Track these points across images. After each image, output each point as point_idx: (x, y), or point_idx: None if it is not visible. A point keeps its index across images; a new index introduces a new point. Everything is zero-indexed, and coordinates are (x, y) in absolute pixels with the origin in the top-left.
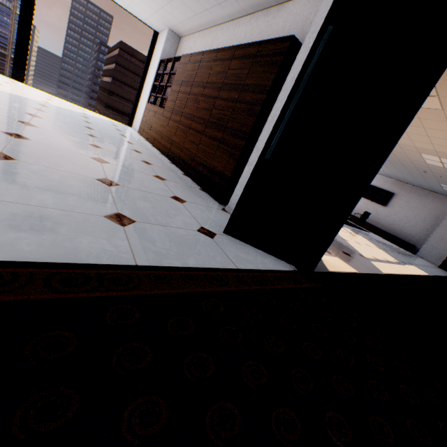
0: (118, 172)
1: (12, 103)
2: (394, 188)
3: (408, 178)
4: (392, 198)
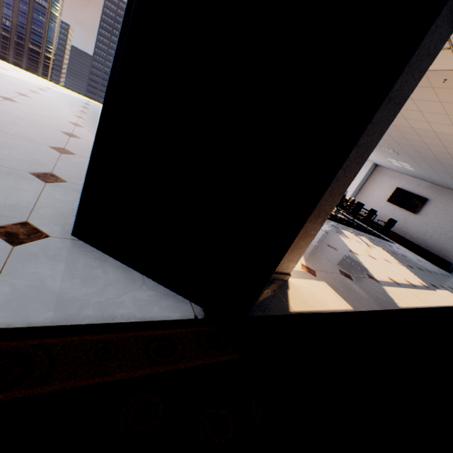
0: None
1: None
2: (429, 192)
3: (447, 181)
4: (425, 205)
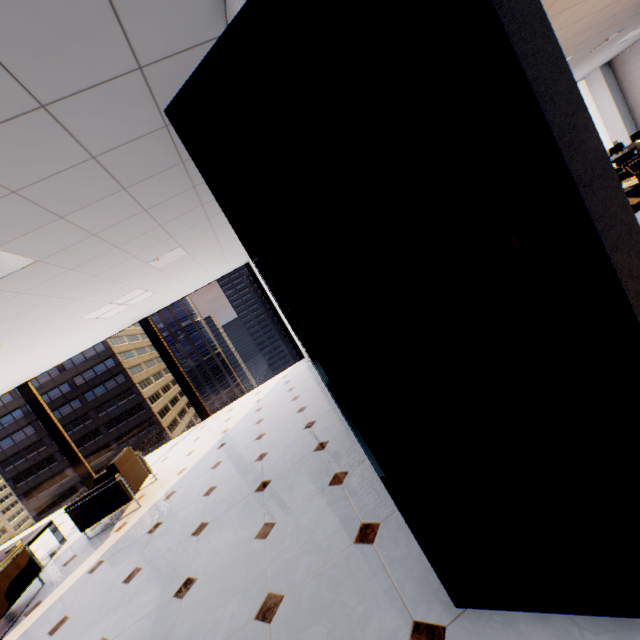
0: (283, 545)
1: (195, 486)
2: None
3: None
4: None
